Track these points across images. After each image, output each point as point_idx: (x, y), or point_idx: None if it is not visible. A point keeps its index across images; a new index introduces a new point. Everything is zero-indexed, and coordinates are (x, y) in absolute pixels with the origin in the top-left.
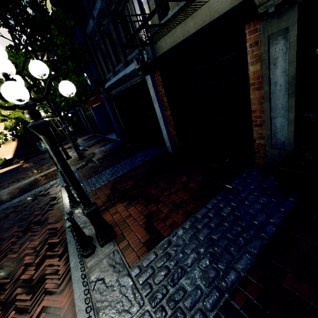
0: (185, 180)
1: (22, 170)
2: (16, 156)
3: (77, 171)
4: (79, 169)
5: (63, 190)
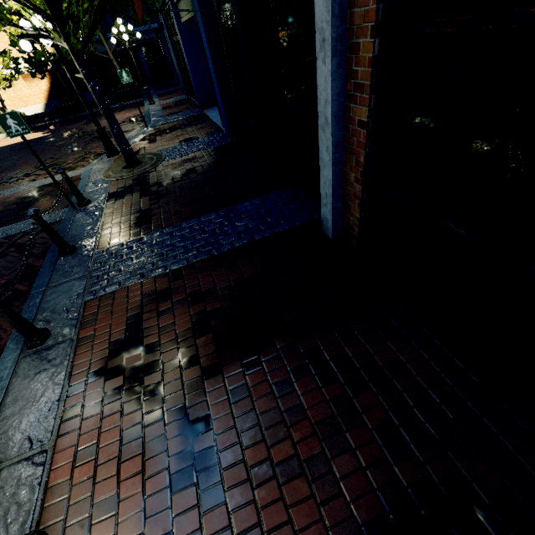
0: (333, 410)
1: (37, 151)
2: (41, 113)
3: (105, 203)
4: (112, 199)
5: (48, 259)
